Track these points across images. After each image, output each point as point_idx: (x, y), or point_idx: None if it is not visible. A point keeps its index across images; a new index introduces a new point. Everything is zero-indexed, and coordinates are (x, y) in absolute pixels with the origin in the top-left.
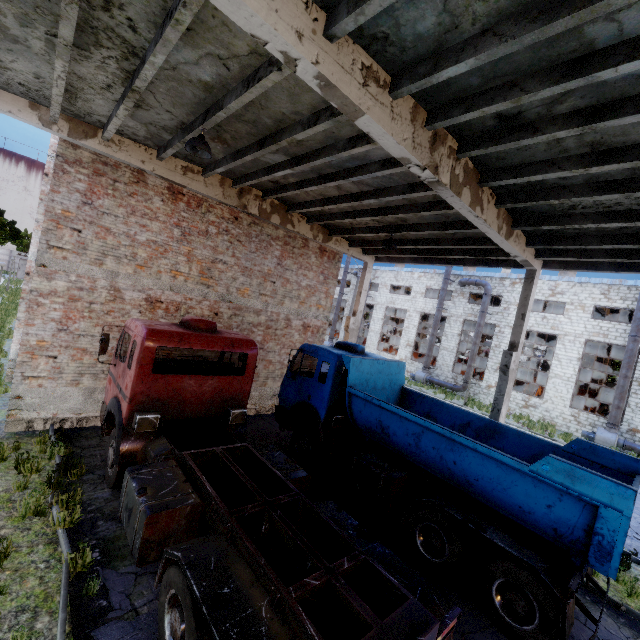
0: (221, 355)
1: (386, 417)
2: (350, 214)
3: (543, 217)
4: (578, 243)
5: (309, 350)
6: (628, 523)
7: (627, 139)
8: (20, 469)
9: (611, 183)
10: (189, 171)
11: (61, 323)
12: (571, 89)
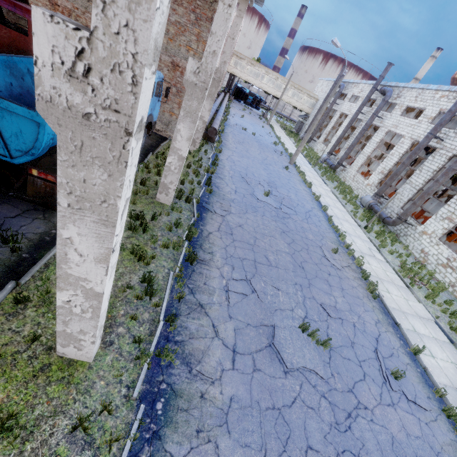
0: None
1: None
2: None
3: None
4: None
5: None
6: None
7: None
8: None
9: None
10: None
11: None
12: None
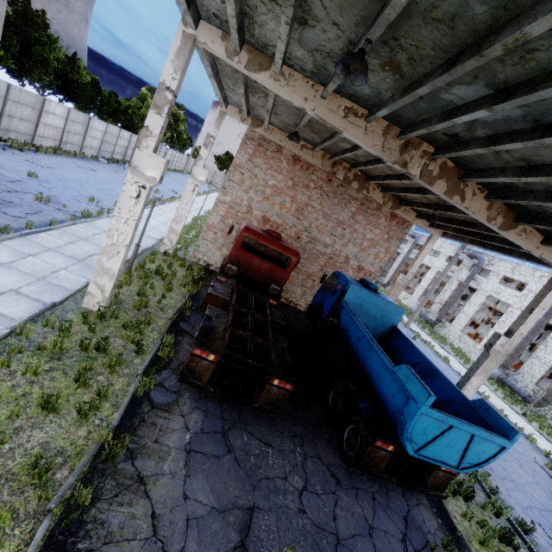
0: (287, 259)
1: (351, 324)
2: (404, 189)
3: (539, 217)
4: None
5: (337, 274)
6: (417, 411)
7: (543, 159)
8: (187, 272)
9: None
10: (304, 148)
11: (223, 218)
12: (471, 123)
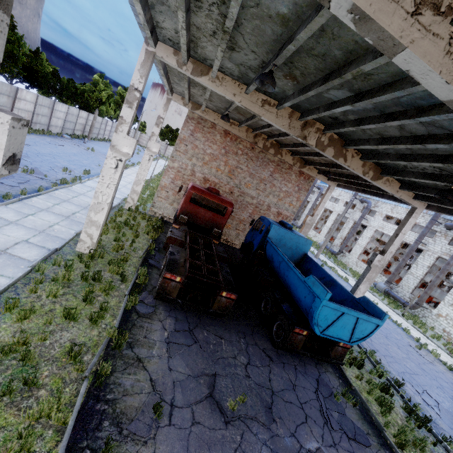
0: (224, 209)
1: (274, 253)
2: (307, 154)
3: (395, 171)
4: (425, 191)
5: (262, 218)
6: (320, 304)
7: (390, 134)
8: (148, 223)
9: (405, 155)
10: (233, 124)
11: (173, 180)
12: (344, 111)
